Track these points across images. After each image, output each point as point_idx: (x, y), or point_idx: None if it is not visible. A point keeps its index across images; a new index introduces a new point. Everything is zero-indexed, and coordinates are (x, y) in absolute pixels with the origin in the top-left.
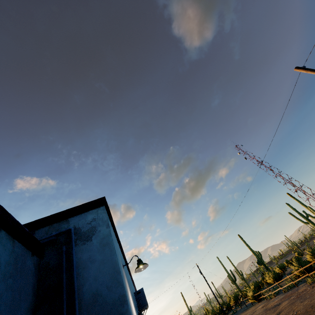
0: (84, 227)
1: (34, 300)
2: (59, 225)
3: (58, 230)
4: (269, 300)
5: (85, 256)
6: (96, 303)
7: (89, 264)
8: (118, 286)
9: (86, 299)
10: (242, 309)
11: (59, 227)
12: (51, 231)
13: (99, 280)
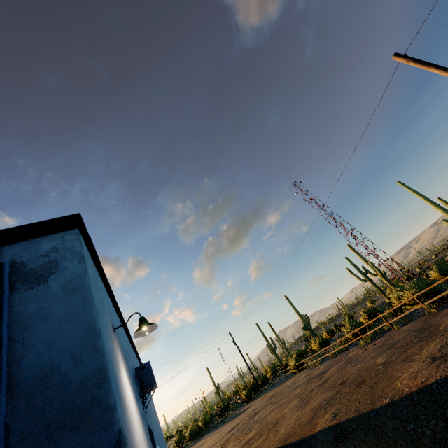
0: (33, 261)
1: None
2: None
3: None
4: (313, 369)
5: (31, 308)
6: (47, 386)
7: (39, 322)
8: (95, 354)
9: (28, 379)
10: (281, 381)
11: None
12: None
13: (57, 348)
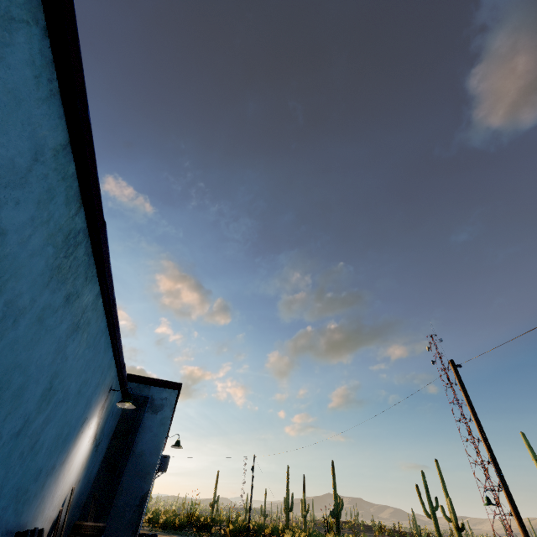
0: (157, 400)
1: (113, 433)
2: (144, 387)
3: (141, 391)
4: None
5: (148, 423)
6: (140, 457)
7: (148, 431)
8: (156, 456)
9: (137, 451)
10: None
11: (143, 389)
12: (137, 389)
13: (148, 445)
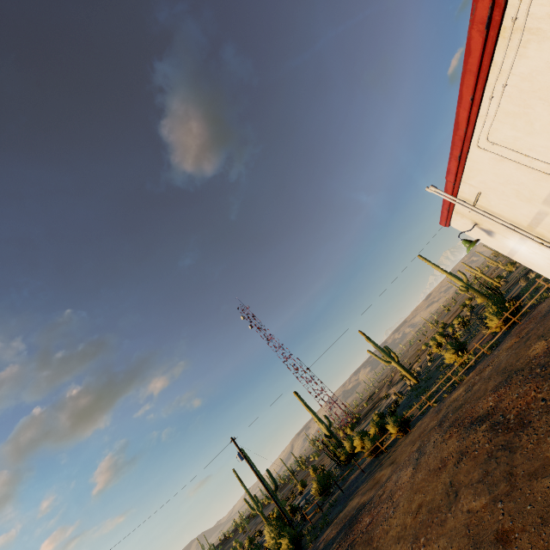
0: None
1: None
2: None
3: None
4: (460, 386)
5: None
6: None
7: None
8: None
9: None
10: (352, 486)
11: None
12: None
13: None
